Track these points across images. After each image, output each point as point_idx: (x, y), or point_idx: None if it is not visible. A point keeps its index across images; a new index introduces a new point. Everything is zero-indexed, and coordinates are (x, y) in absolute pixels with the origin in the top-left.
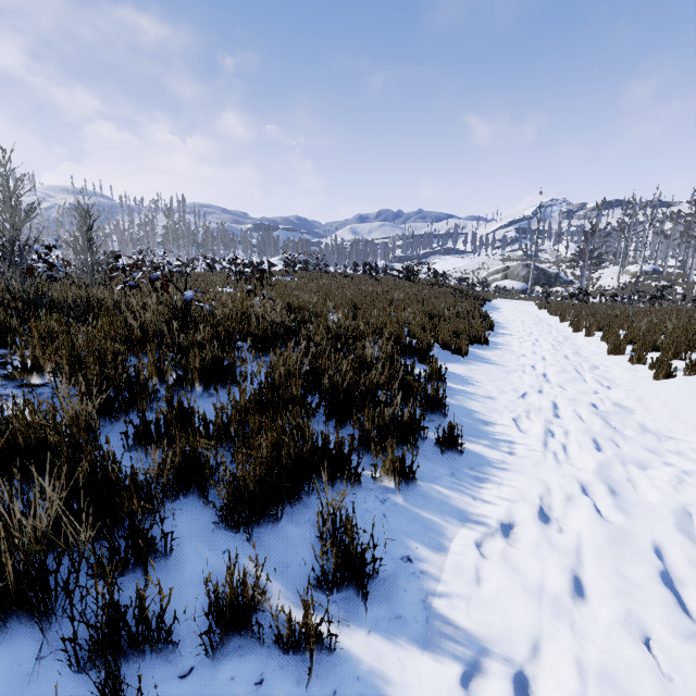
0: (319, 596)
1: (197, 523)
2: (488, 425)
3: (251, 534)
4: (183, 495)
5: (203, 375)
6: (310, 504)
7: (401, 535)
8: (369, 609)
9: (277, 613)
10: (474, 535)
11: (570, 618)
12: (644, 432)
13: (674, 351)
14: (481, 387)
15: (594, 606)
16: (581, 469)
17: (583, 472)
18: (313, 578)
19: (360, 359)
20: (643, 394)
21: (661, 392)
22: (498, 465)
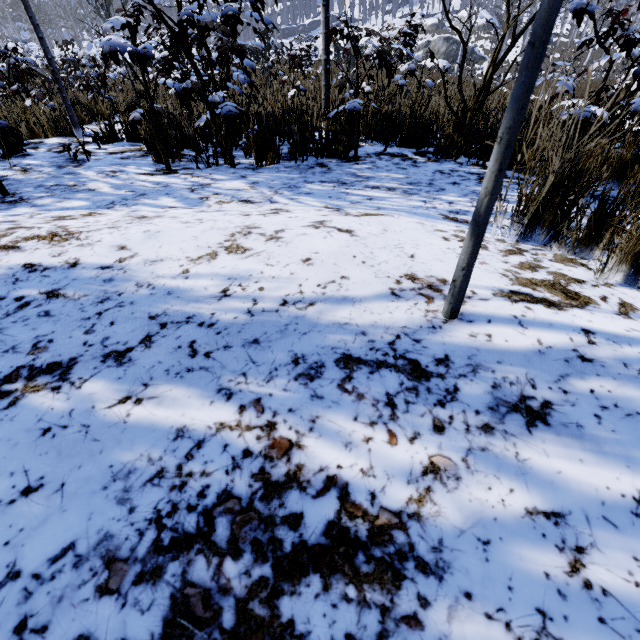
0: None
1: None
2: None
3: None
4: None
5: None
6: None
7: None
8: None
9: None
10: None
11: None
12: None
13: None
14: None
15: None
16: None
17: None
18: None
19: None
20: None
21: None
22: None
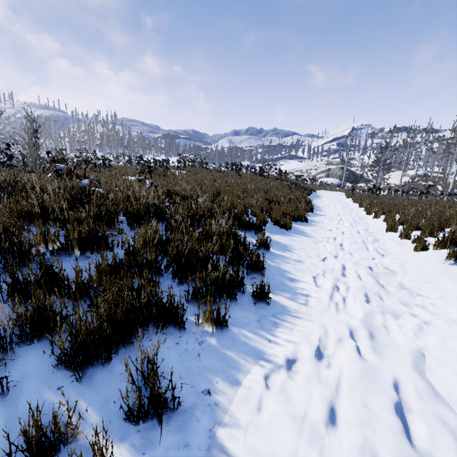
0: (127, 426)
1: (43, 364)
2: (294, 282)
3: (82, 374)
4: (37, 340)
5: (81, 243)
6: (142, 345)
7: (208, 371)
8: (165, 438)
9: (88, 443)
10: (263, 372)
11: (319, 448)
12: (401, 290)
13: (430, 231)
14: (295, 253)
15: (339, 437)
16: (352, 318)
17: (353, 321)
18: (127, 410)
19: (207, 232)
20: (404, 261)
21: (417, 260)
22: (294, 314)
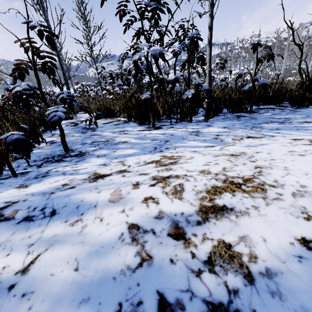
0: None
1: None
2: None
3: None
4: None
5: None
6: None
7: None
8: None
9: None
10: None
11: None
12: None
13: None
14: None
15: None
16: None
17: None
18: None
19: None
20: None
21: None
22: None
